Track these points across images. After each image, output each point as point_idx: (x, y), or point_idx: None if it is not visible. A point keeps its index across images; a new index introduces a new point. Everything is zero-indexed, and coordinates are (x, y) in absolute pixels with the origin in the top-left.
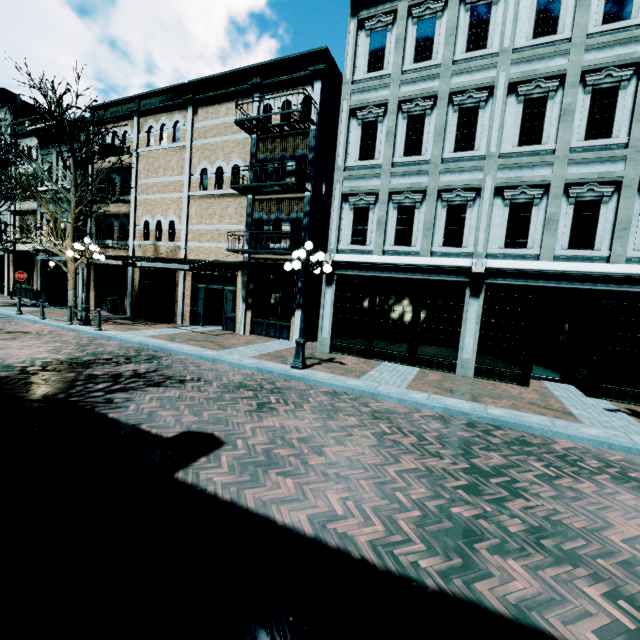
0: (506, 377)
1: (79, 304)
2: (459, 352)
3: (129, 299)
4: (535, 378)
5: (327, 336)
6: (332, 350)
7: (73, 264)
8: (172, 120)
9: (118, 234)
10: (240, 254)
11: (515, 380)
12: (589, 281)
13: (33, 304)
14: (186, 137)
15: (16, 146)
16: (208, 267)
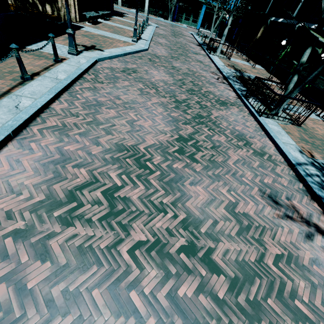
0: (126, 6)
1: None
2: None
3: None
4: (132, 9)
5: None
6: None
7: None
8: None
9: None
10: None
11: (127, 7)
12: None
13: None
14: None
15: None
16: None
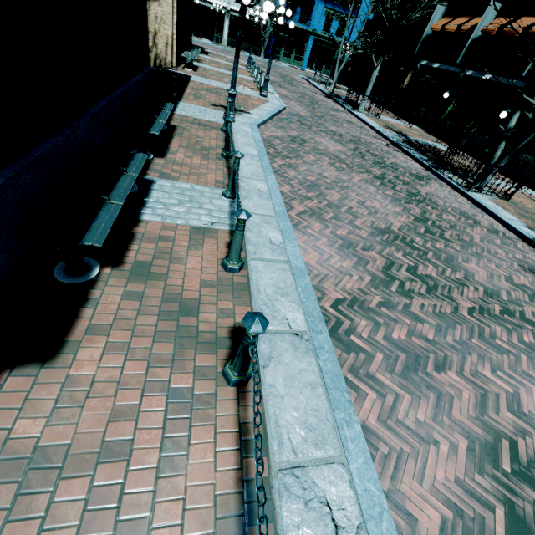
0: (193, 34)
1: None
2: None
3: None
4: (202, 38)
5: None
6: None
7: None
8: None
9: None
10: None
11: (195, 35)
12: (209, 4)
13: None
14: None
15: None
16: None
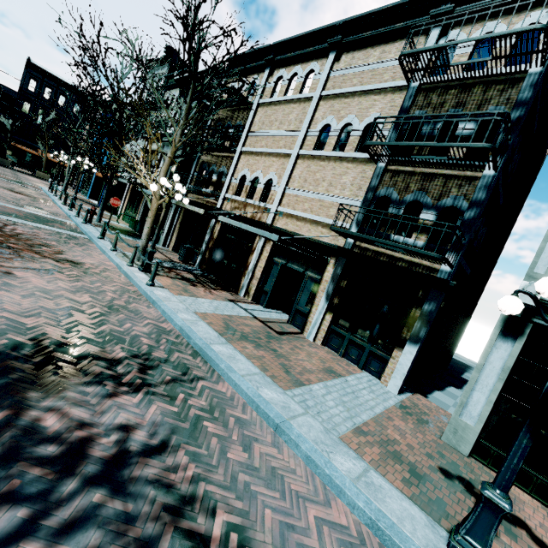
0: None
1: (161, 242)
2: None
3: (202, 251)
4: None
5: (472, 423)
6: (474, 451)
7: (156, 201)
8: (306, 69)
9: (214, 184)
10: (341, 236)
11: None
12: None
13: (112, 232)
14: (317, 86)
15: (164, 96)
16: (294, 241)
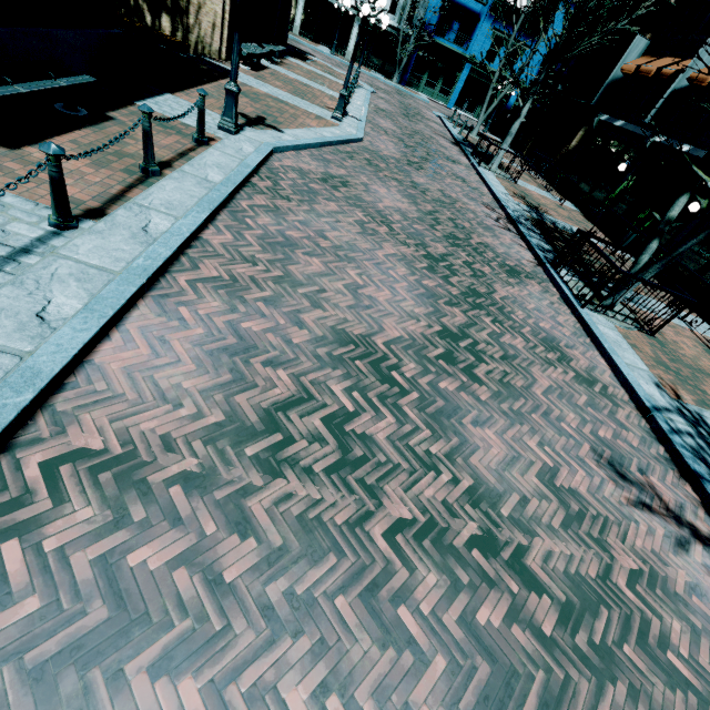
0: (309, 38)
1: None
2: (295, 22)
3: None
4: (321, 45)
5: None
6: None
7: None
8: None
9: None
10: None
11: (311, 40)
12: (336, 1)
13: None
14: None
15: None
16: None
